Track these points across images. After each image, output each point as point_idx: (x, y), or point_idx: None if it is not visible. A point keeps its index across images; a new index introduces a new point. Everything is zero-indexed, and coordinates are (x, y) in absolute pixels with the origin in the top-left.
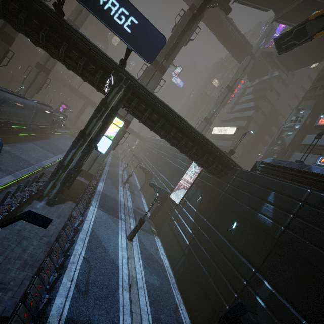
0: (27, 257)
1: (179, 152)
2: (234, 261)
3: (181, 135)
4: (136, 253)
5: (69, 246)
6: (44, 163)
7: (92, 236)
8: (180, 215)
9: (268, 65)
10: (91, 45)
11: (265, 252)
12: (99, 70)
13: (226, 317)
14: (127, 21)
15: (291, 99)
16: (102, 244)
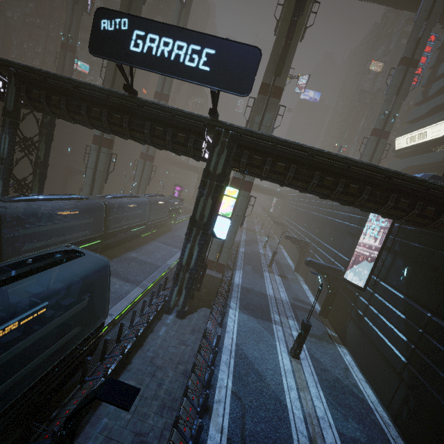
0: (163, 396)
1: None
2: None
3: (333, 179)
4: (310, 380)
5: (208, 377)
6: (169, 263)
7: (238, 355)
8: (373, 307)
9: None
10: (173, 111)
11: None
12: (190, 136)
13: None
14: (201, 58)
15: None
16: (254, 368)
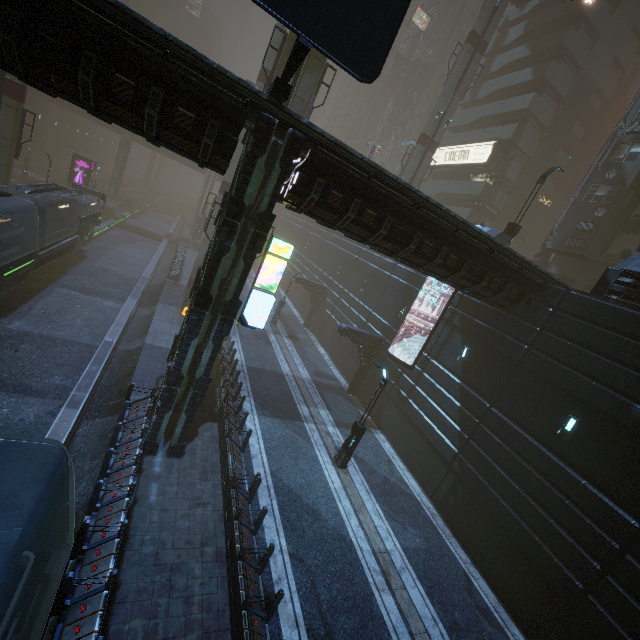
0: (200, 617)
1: None
2: (584, 502)
3: (433, 244)
4: (363, 492)
5: (265, 558)
6: (110, 339)
7: (280, 492)
8: (420, 388)
9: None
10: (165, 43)
11: None
12: (209, 121)
13: None
14: None
15: (624, 43)
16: (304, 503)
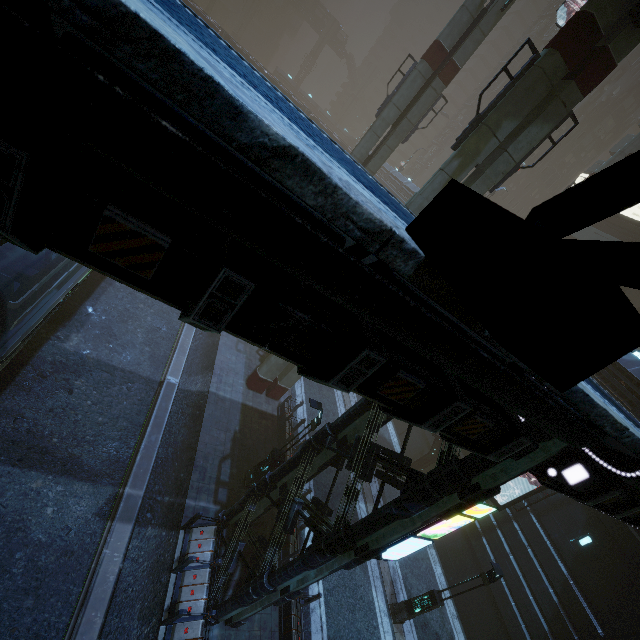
0: None
1: None
2: None
3: None
4: None
5: None
6: (173, 380)
7: None
8: (502, 533)
9: None
10: None
11: None
12: (517, 438)
13: None
14: None
15: None
16: None
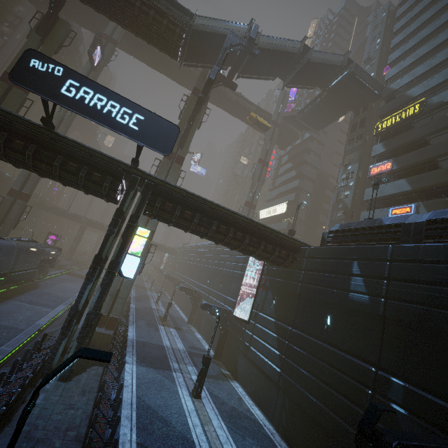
0: None
1: (227, 252)
2: (346, 368)
3: (226, 227)
4: (212, 414)
5: (113, 429)
6: (40, 323)
7: (140, 407)
8: (256, 335)
9: (295, 129)
10: (92, 152)
11: (376, 339)
12: (107, 177)
13: (361, 431)
14: (132, 119)
15: (334, 157)
16: (159, 415)
